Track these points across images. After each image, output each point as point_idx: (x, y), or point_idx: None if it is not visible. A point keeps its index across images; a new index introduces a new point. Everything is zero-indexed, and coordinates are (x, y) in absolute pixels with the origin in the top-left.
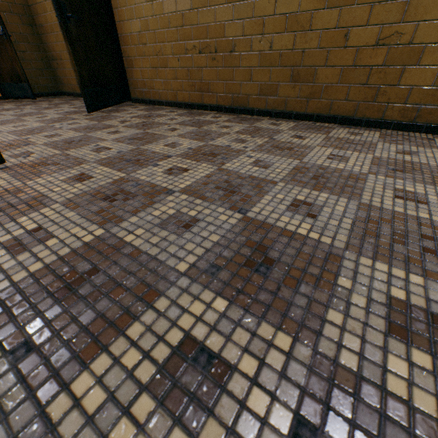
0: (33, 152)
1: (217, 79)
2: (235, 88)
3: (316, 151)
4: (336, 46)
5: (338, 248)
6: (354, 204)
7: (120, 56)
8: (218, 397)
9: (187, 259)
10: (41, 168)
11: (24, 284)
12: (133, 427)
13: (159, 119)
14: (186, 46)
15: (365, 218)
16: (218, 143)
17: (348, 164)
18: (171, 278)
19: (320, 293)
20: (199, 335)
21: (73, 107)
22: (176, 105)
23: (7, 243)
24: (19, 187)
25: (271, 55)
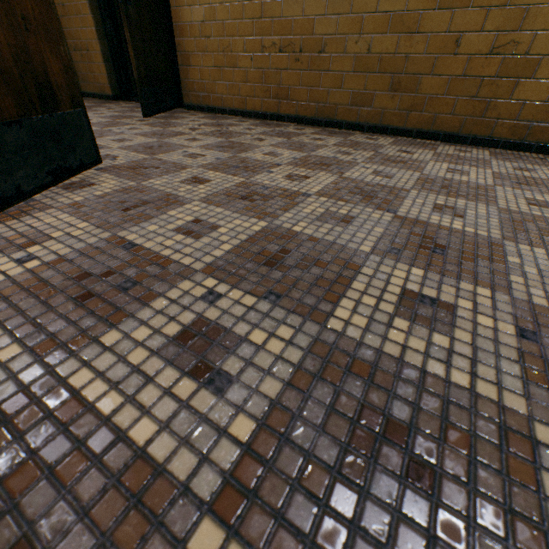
0: (116, 156)
1: (299, 85)
2: (321, 96)
3: (432, 165)
4: (445, 53)
5: (495, 239)
6: (493, 208)
7: (174, 50)
8: (452, 320)
9: (365, 244)
10: (142, 171)
11: (227, 258)
12: (402, 333)
13: (234, 128)
14: (263, 42)
15: (508, 219)
16: (322, 154)
17: (471, 177)
18: (360, 256)
19: (496, 266)
20: (414, 289)
21: (113, 111)
22: (243, 114)
23: (178, 231)
24: (137, 187)
25: (368, 58)
